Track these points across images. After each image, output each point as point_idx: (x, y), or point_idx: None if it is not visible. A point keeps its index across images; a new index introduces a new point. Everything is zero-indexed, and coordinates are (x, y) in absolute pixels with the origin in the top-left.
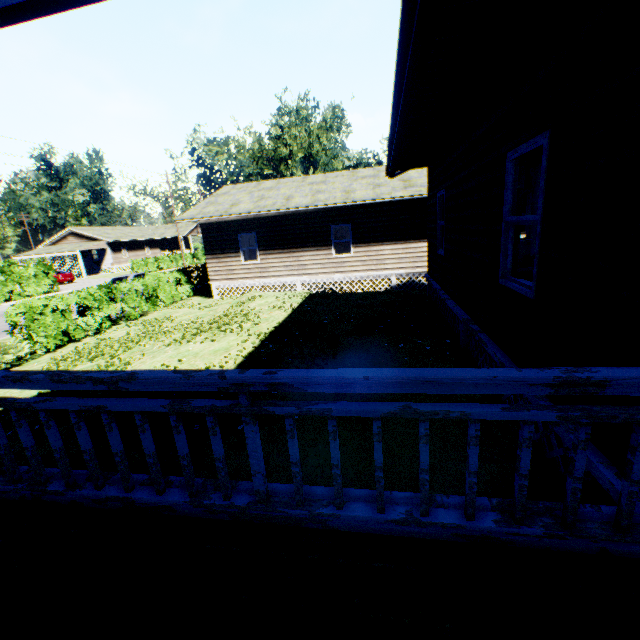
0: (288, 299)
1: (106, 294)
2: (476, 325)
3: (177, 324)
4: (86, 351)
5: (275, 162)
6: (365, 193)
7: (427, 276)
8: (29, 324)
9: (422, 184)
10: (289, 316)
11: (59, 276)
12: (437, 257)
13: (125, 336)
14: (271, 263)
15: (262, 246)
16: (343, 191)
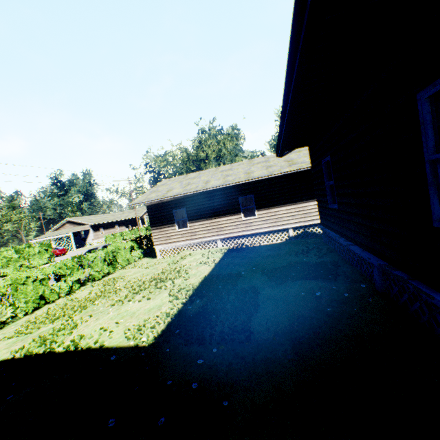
0: (211, 255)
1: (77, 263)
2: (400, 271)
3: (127, 282)
4: (54, 312)
5: (197, 162)
6: (261, 172)
7: (321, 227)
8: (13, 293)
9: (302, 161)
10: (212, 270)
11: (55, 251)
12: (330, 210)
13: (87, 295)
14: (197, 228)
15: (190, 217)
16: (245, 173)
